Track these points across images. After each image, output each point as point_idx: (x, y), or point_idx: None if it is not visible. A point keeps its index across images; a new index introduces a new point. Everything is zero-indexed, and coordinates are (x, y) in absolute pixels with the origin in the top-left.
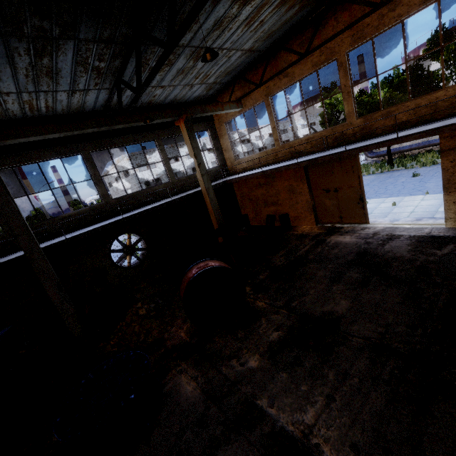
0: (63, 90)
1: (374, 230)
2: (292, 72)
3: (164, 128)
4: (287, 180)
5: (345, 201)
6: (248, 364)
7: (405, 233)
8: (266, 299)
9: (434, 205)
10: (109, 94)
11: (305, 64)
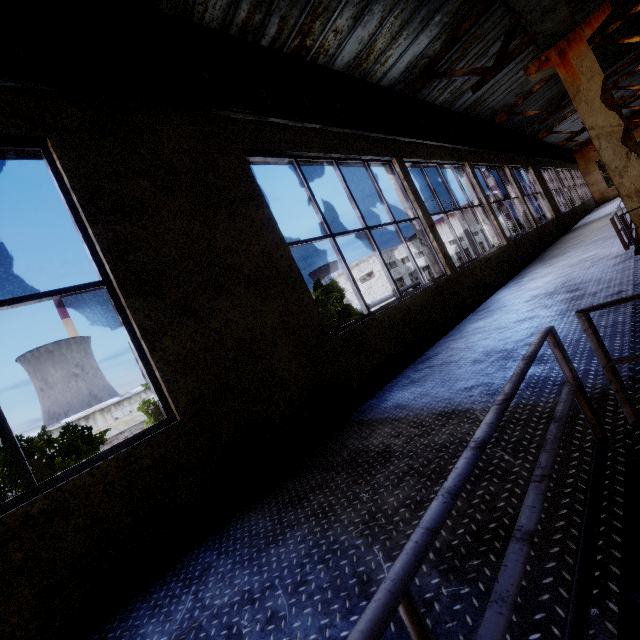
0: None
1: None
2: None
3: (571, 162)
4: None
5: None
6: None
7: None
8: None
9: None
10: None
11: None
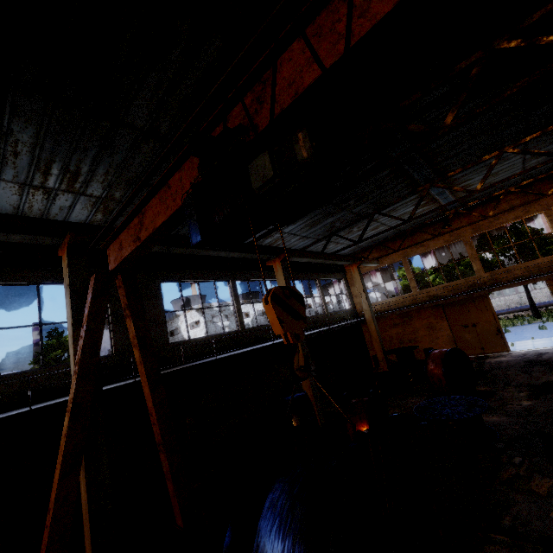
0: (301, 236)
1: (520, 353)
2: (427, 244)
3: (321, 272)
4: (426, 319)
5: (484, 333)
6: (523, 404)
7: (548, 351)
8: (484, 386)
9: (547, 343)
10: (312, 242)
11: (438, 240)
